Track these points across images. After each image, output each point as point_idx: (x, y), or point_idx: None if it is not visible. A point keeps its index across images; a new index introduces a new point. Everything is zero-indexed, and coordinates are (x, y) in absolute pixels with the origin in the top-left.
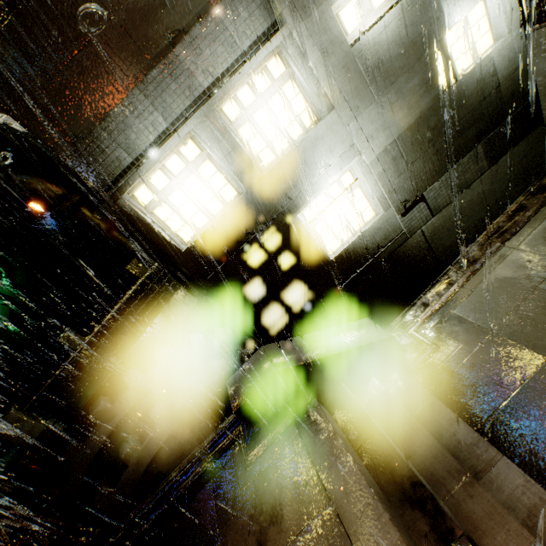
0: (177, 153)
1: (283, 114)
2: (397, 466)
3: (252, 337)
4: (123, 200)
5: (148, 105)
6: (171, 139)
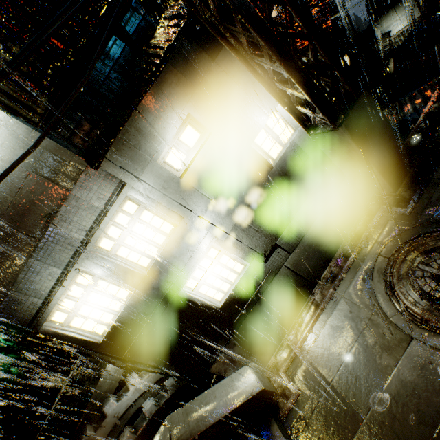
0: (75, 284)
1: (147, 232)
2: None
3: (176, 376)
4: (43, 328)
5: (43, 264)
6: (66, 280)
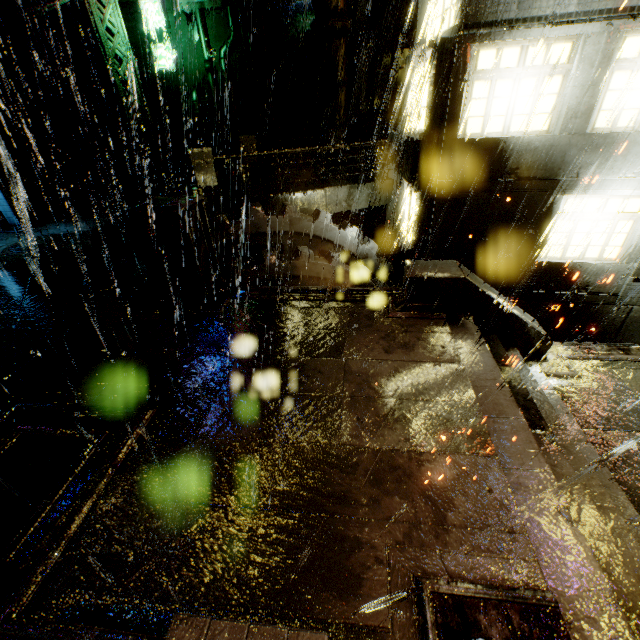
0: (548, 46)
1: None
2: (518, 387)
3: None
4: (470, 47)
5: None
6: (562, 27)
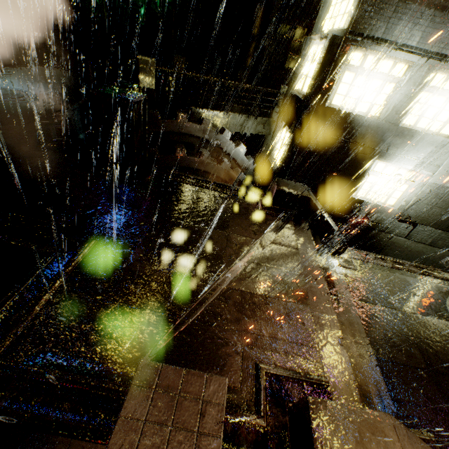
0: (394, 63)
1: (445, 113)
2: (326, 269)
3: None
4: (349, 47)
5: (425, 25)
6: (405, 53)
